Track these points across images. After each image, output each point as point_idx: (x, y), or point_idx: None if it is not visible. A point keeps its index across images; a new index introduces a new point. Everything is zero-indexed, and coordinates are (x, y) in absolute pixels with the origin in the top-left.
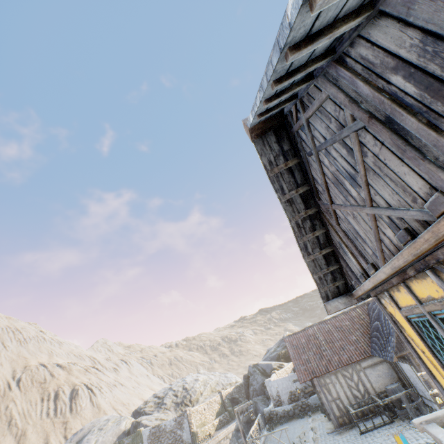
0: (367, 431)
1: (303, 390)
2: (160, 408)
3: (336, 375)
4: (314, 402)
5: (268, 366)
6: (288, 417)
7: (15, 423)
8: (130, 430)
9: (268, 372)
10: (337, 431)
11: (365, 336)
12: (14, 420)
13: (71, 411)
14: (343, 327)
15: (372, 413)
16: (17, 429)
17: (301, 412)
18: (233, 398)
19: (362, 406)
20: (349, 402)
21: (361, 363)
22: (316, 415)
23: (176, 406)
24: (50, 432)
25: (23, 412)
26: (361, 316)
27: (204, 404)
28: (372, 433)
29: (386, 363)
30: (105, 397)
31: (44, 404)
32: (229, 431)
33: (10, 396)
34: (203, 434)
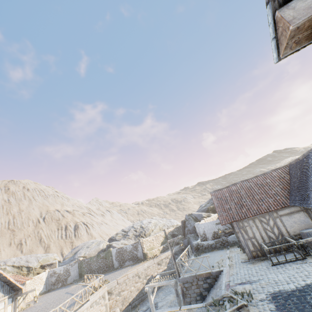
0: (279, 263)
1: (224, 231)
2: (125, 237)
3: (253, 220)
4: (232, 240)
5: (199, 215)
6: (211, 249)
7: (43, 241)
8: (105, 249)
9: (199, 219)
10: (250, 261)
11: (284, 191)
12: (42, 239)
13: (75, 236)
14: (263, 184)
15: (283, 250)
16: (45, 244)
17: (221, 246)
18: (173, 234)
19: (275, 245)
20: (263, 241)
21: (278, 211)
22: (233, 249)
23: (135, 237)
24: (64, 247)
25: (47, 235)
26: (281, 175)
27: (152, 236)
28: (284, 266)
29: (303, 212)
30: (95, 230)
31: (59, 231)
32: (169, 254)
33: (40, 226)
34: (151, 255)
